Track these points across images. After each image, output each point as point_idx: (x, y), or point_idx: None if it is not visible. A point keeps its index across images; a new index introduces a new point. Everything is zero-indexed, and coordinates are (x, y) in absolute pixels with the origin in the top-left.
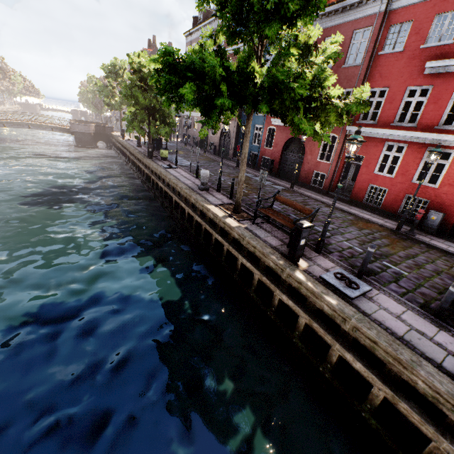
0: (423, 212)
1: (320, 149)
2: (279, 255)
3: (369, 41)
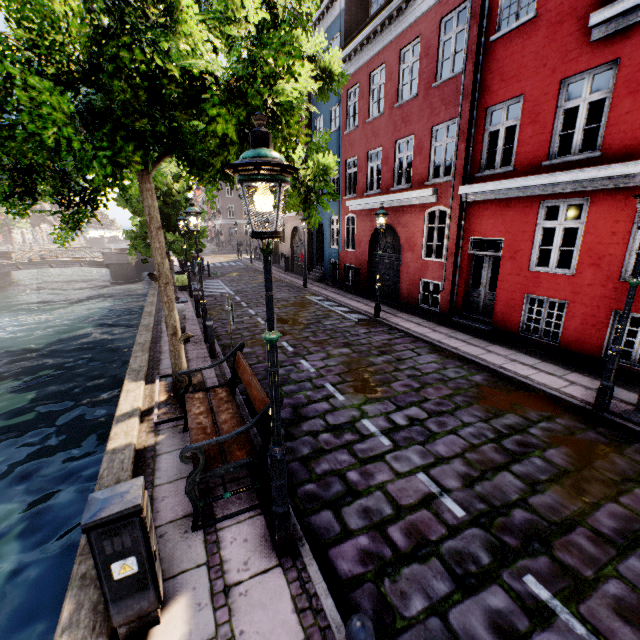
0: None
1: (424, 238)
2: (98, 593)
3: (469, 24)
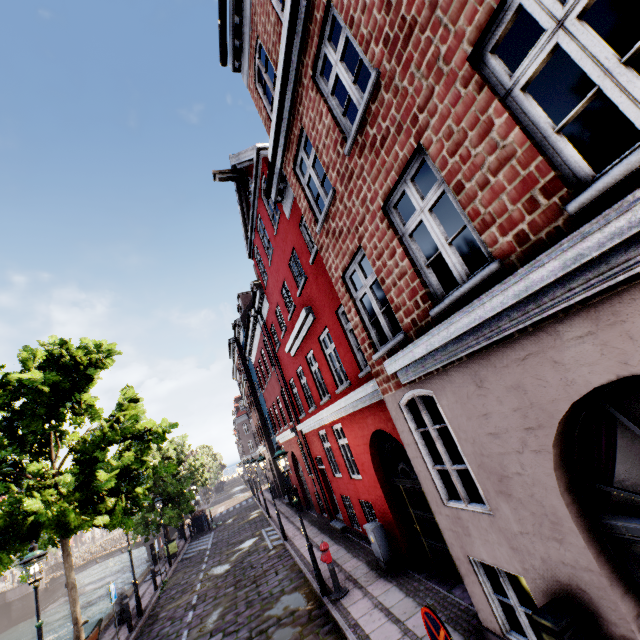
0: (322, 547)
1: (304, 460)
2: None
3: (267, 346)
